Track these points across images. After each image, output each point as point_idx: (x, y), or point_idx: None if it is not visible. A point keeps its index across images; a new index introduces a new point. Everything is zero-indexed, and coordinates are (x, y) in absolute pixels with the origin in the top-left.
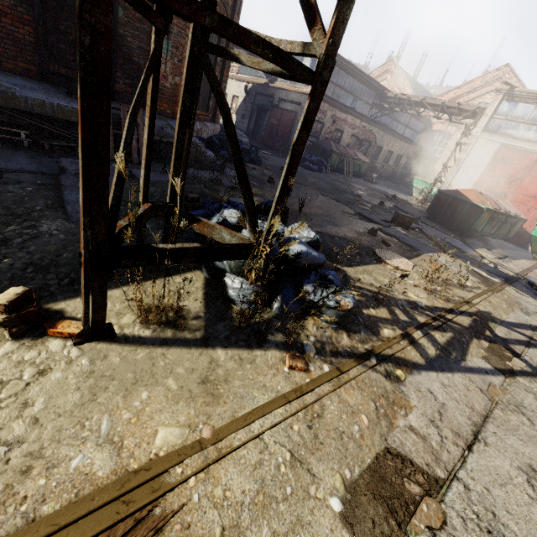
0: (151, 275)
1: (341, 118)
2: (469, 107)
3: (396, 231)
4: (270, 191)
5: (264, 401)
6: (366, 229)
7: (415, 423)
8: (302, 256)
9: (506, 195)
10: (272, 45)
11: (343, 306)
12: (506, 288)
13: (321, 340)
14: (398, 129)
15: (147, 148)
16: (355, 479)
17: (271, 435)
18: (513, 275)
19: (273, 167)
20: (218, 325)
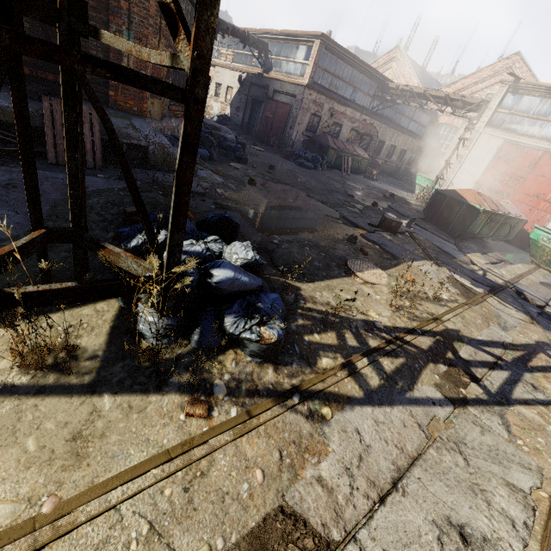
0: (53, 307)
1: (339, 111)
2: (473, 100)
3: (381, 236)
4: (247, 195)
5: (140, 460)
6: (346, 235)
7: (327, 472)
8: (226, 283)
9: (508, 194)
10: (106, 63)
11: (266, 339)
12: (488, 299)
13: (239, 377)
14: (402, 122)
15: (23, 171)
16: (228, 549)
17: (133, 503)
18: (501, 283)
19: (262, 165)
20: (116, 365)
